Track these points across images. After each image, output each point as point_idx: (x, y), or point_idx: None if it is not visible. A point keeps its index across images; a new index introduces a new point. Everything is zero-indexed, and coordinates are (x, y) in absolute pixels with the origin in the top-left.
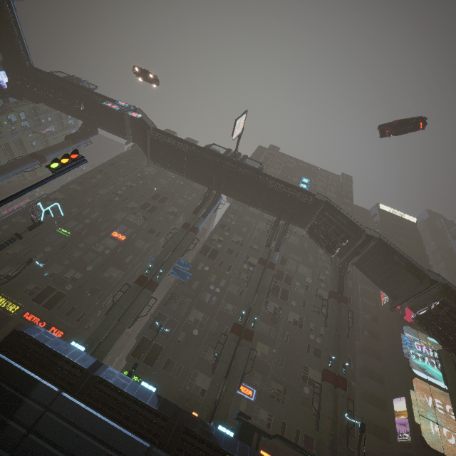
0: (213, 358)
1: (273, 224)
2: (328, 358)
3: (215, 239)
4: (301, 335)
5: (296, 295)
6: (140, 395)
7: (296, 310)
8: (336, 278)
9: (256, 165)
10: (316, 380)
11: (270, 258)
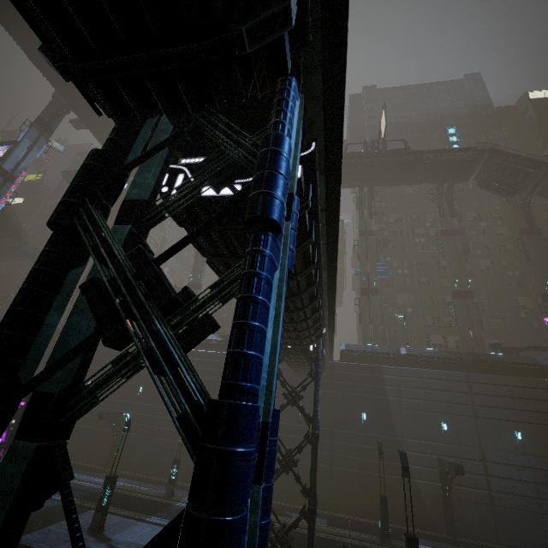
0: (432, 322)
1: (437, 192)
2: (542, 285)
3: (378, 229)
4: (499, 276)
5: (476, 244)
6: (436, 354)
7: (483, 257)
8: (521, 215)
9: (366, 126)
10: (528, 304)
11: (451, 227)
